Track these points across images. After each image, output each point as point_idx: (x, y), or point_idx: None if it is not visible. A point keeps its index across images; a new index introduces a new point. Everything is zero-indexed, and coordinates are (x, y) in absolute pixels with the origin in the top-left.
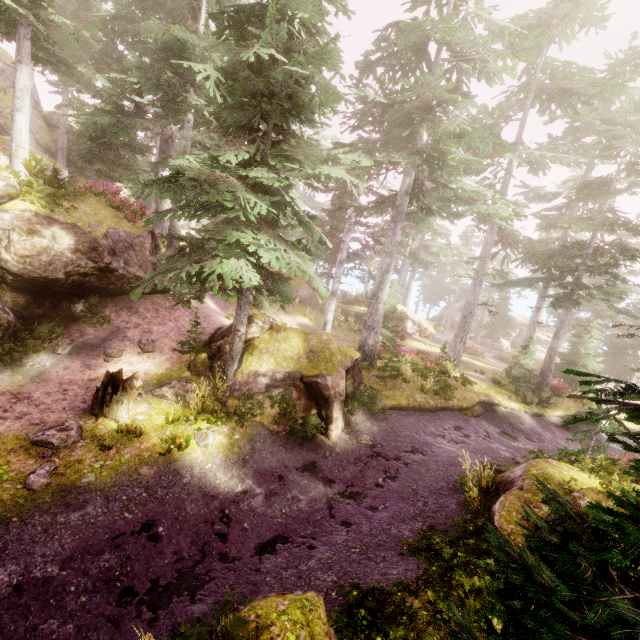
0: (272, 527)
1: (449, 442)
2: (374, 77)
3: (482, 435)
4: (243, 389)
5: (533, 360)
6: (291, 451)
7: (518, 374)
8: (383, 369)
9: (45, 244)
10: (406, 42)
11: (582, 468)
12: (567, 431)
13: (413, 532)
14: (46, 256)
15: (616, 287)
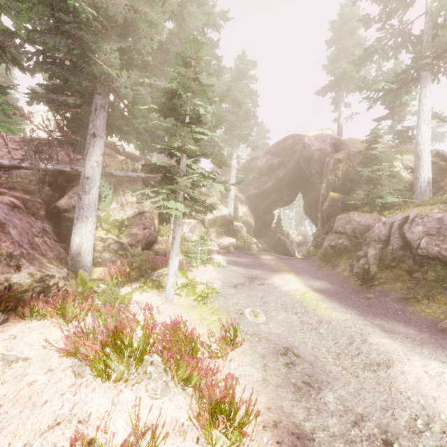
0: None
1: None
2: None
3: None
4: None
5: None
6: None
7: None
8: None
9: (299, 238)
10: None
11: None
12: None
13: None
14: (299, 239)
15: None
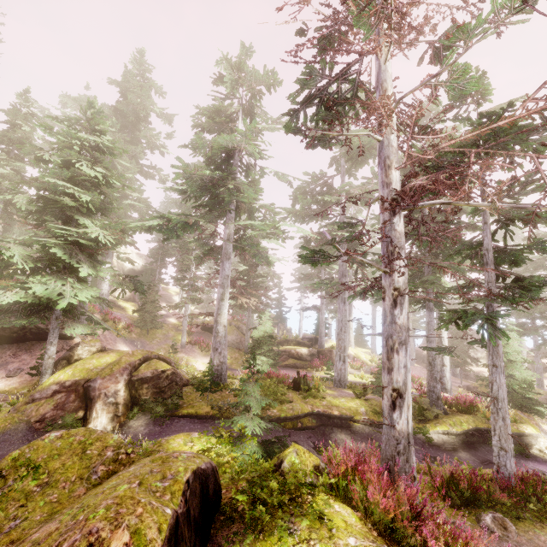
0: None
1: None
2: None
3: None
4: (36, 395)
5: None
6: None
7: (379, 384)
8: (204, 382)
9: None
10: (206, 155)
11: (204, 436)
12: (447, 451)
13: None
14: None
15: (434, 275)
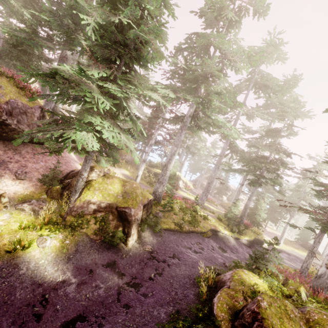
0: (77, 308)
1: (193, 252)
2: (182, 55)
3: (210, 248)
4: (79, 210)
5: (238, 210)
6: (101, 253)
7: (230, 216)
8: (164, 206)
9: None
10: (200, 42)
11: (260, 276)
12: (249, 248)
13: (166, 314)
14: None
15: (278, 180)
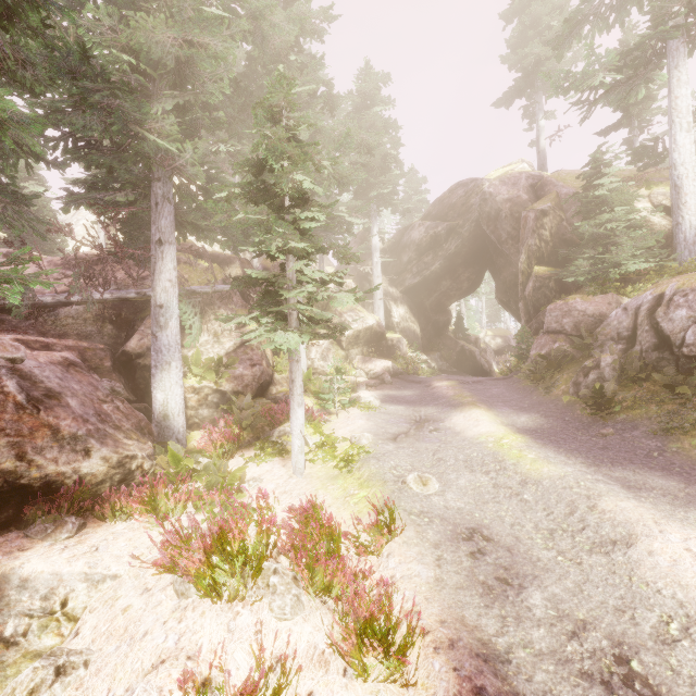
0: None
1: None
2: None
3: None
4: None
5: None
6: None
7: None
8: None
9: (496, 342)
10: None
11: None
12: None
13: None
14: (497, 344)
15: None
